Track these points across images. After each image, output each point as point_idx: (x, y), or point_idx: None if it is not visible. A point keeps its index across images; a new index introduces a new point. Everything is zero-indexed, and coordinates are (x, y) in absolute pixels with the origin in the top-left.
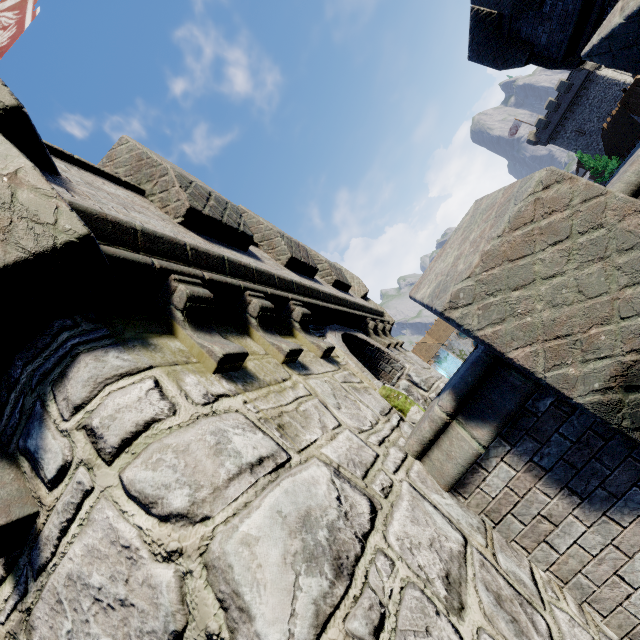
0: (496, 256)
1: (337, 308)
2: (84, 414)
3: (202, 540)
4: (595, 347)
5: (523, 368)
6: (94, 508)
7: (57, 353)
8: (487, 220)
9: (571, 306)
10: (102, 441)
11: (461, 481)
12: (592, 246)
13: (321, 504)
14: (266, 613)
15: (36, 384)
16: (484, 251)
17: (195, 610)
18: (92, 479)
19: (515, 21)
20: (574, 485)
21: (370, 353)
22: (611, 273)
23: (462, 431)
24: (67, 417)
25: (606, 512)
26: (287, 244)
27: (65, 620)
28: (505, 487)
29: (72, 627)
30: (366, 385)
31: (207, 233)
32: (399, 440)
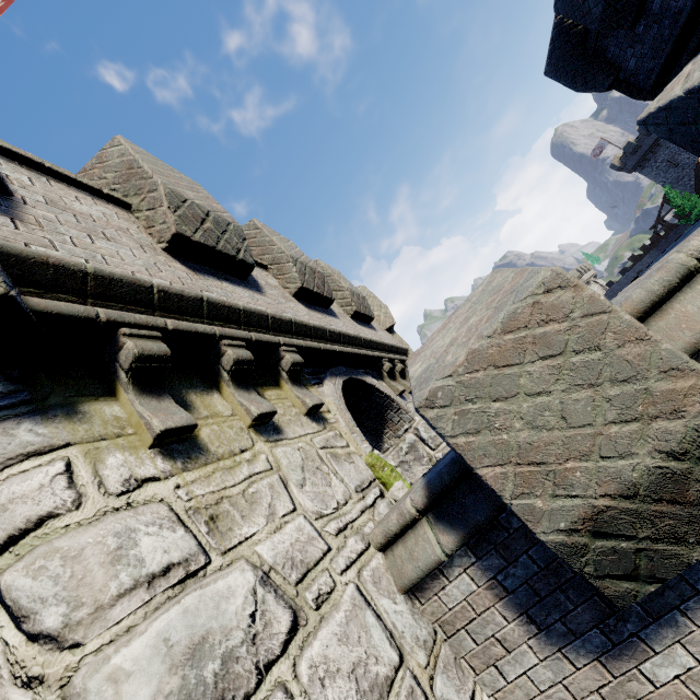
0: (482, 358)
1: (344, 350)
2: None
3: (66, 670)
4: (568, 483)
5: (491, 488)
6: None
7: None
8: (489, 307)
9: (551, 432)
10: None
11: (420, 584)
12: (585, 369)
13: (226, 625)
14: None
15: None
16: (471, 349)
17: None
18: None
19: (603, 38)
20: (534, 613)
21: (378, 400)
22: (599, 404)
23: (429, 531)
24: None
25: (562, 649)
26: (299, 271)
27: None
28: (464, 600)
29: None
30: (352, 450)
31: (197, 260)
32: (366, 525)
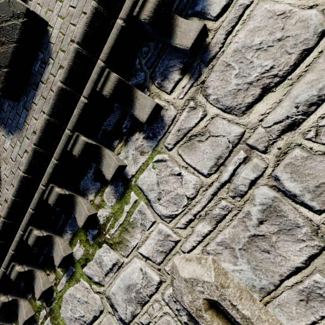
0: None
1: None
2: None
3: None
4: None
5: None
6: (254, 10)
7: None
8: None
9: None
10: None
11: None
12: None
13: None
14: None
15: None
16: None
17: None
18: None
19: None
20: None
21: None
22: None
23: None
24: None
25: None
26: None
27: (233, 71)
28: None
29: (239, 71)
30: None
31: None
32: None
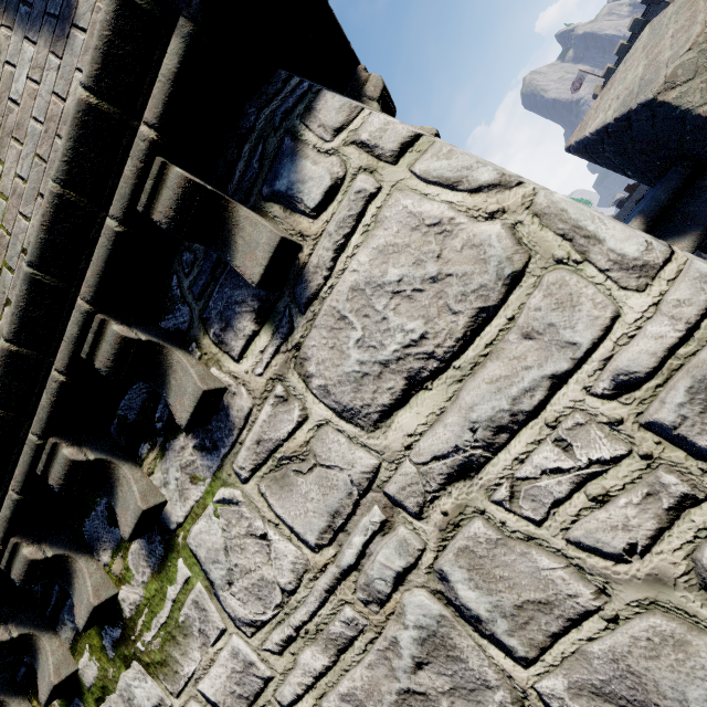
0: None
1: None
2: (348, 133)
3: (524, 198)
4: None
5: None
6: (383, 207)
7: (294, 94)
8: (693, 5)
9: None
10: (378, 149)
11: None
12: None
13: None
14: (616, 235)
15: (280, 121)
16: None
17: (535, 247)
18: (378, 180)
19: None
20: None
21: None
22: None
23: None
24: (329, 139)
25: None
26: None
27: (352, 332)
28: None
29: (363, 334)
30: None
31: None
32: None
